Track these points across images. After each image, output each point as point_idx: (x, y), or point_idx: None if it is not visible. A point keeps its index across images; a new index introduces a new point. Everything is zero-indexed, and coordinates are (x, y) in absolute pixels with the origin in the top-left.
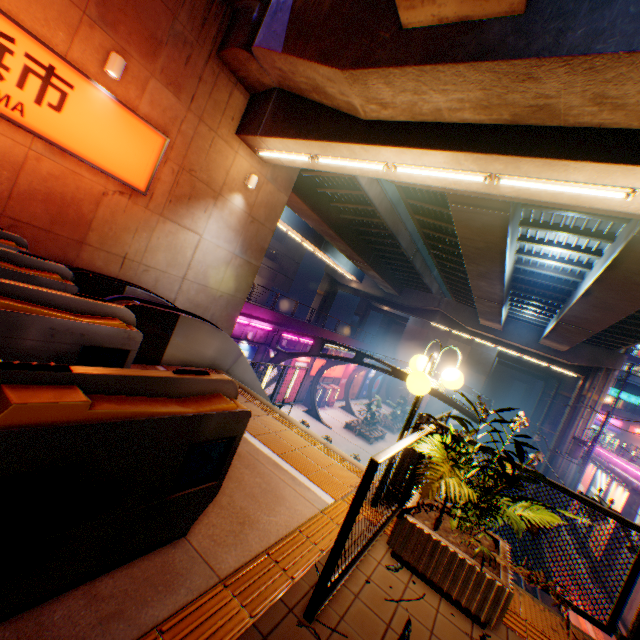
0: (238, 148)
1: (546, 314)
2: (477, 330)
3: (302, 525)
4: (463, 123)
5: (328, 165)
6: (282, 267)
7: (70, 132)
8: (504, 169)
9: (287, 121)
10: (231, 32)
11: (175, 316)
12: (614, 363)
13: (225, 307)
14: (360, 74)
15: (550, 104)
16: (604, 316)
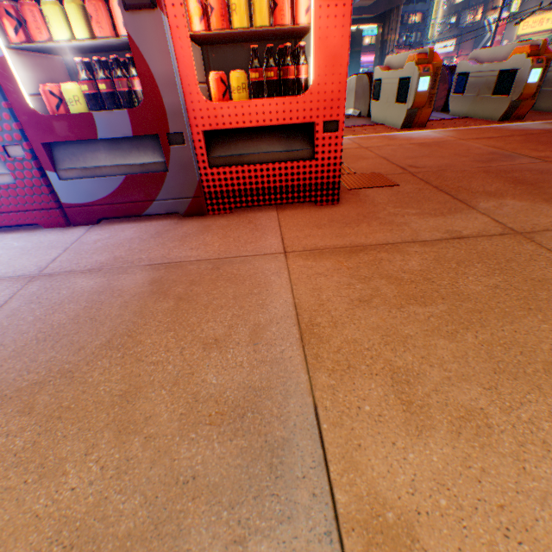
0: None
1: None
2: None
3: None
4: None
5: None
6: None
7: None
8: None
9: None
10: None
11: None
12: None
13: None
14: None
15: None
16: None
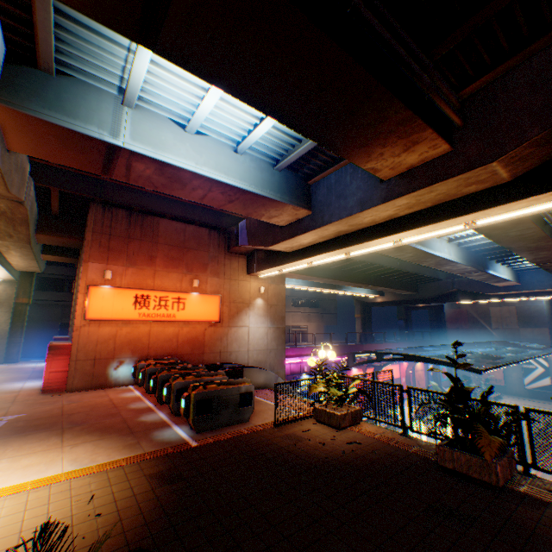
0: (250, 279)
1: None
2: (497, 292)
3: (285, 418)
4: (322, 241)
5: (288, 270)
6: (323, 308)
7: (189, 314)
8: (346, 251)
9: (263, 262)
10: (229, 241)
11: (241, 369)
12: None
13: (275, 357)
14: (275, 246)
15: (340, 230)
16: (549, 251)
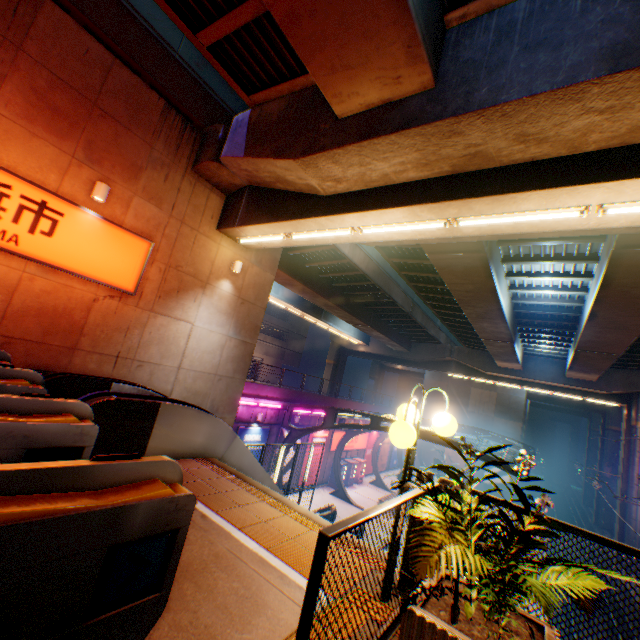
0: (220, 240)
1: (562, 344)
2: (496, 373)
3: (285, 639)
4: (411, 181)
5: (302, 240)
6: (289, 343)
7: (61, 251)
8: (459, 212)
9: (259, 210)
10: (202, 150)
11: (156, 405)
12: None
13: (225, 390)
14: (310, 159)
15: (480, 150)
16: (620, 335)
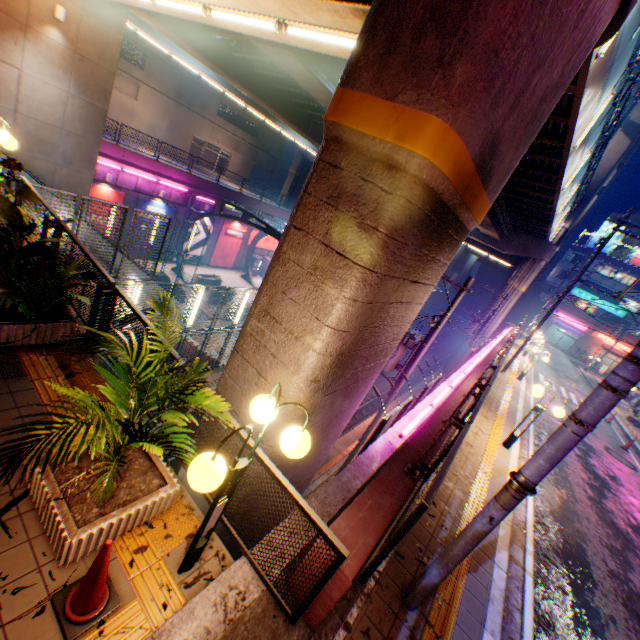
0: None
1: None
2: None
3: None
4: None
5: None
6: (264, 144)
7: None
8: None
9: None
10: None
11: None
12: (541, 254)
13: (78, 148)
14: None
15: None
16: None
